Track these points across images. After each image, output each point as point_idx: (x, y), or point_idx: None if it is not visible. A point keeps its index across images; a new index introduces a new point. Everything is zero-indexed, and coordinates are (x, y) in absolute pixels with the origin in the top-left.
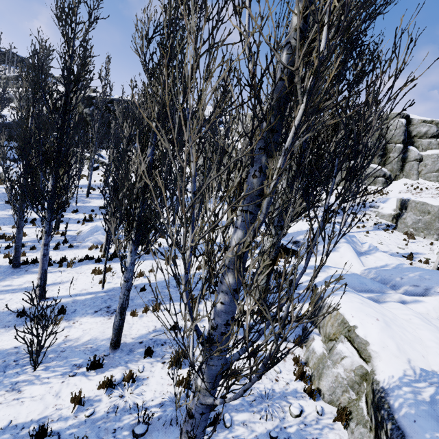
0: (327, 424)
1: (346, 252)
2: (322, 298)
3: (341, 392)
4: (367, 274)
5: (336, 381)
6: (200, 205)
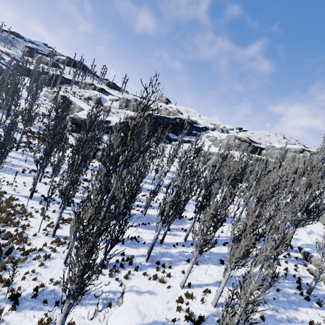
0: (322, 284)
1: (303, 233)
2: (310, 253)
3: (324, 278)
4: (315, 245)
5: (323, 275)
6: (246, 203)
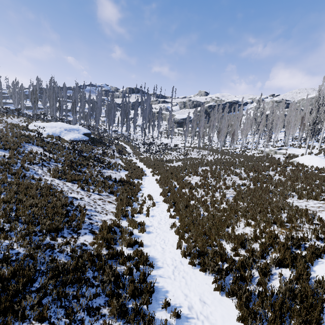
0: None
1: None
2: None
3: None
4: None
5: None
6: None
